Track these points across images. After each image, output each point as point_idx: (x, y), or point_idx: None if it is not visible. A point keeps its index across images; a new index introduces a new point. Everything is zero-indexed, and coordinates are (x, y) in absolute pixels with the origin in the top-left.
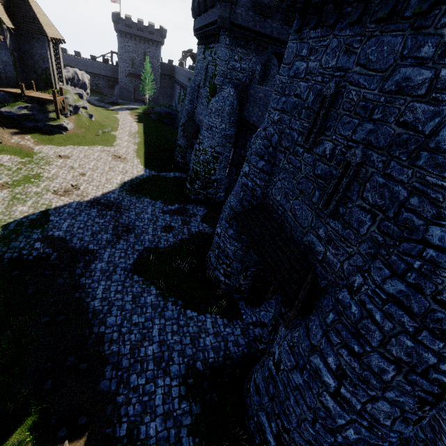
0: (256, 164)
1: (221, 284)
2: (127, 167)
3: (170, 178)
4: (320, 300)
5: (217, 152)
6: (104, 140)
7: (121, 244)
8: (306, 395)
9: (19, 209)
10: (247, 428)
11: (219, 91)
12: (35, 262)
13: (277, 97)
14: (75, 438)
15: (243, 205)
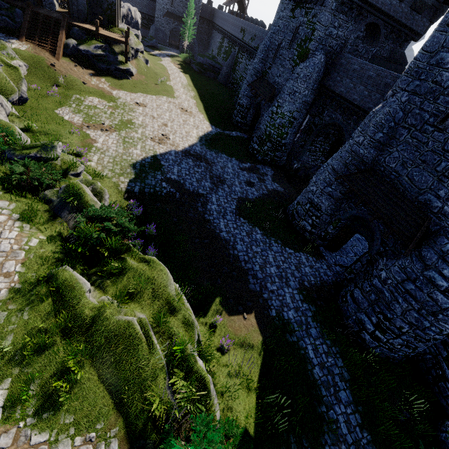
0: (372, 135)
1: (307, 232)
2: (196, 122)
3: (234, 137)
4: (431, 239)
5: (293, 117)
6: (164, 90)
7: (221, 192)
8: (417, 294)
9: (134, 152)
10: (346, 323)
11: (311, 57)
12: (167, 198)
13: (409, 79)
14: (248, 313)
15: (348, 169)
